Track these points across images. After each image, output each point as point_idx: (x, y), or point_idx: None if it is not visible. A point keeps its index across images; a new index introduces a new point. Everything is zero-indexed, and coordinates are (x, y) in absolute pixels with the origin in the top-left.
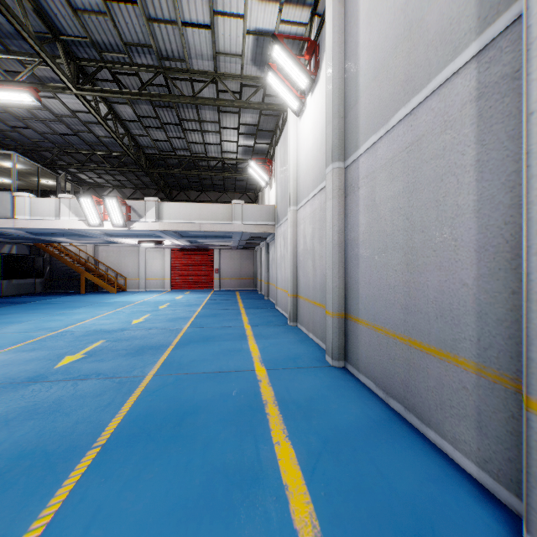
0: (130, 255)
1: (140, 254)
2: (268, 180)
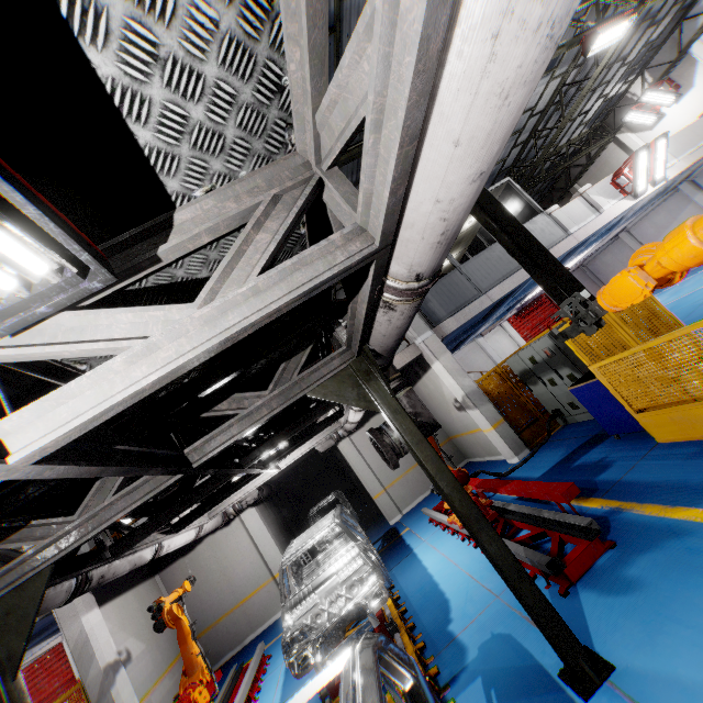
0: (474, 356)
1: (484, 347)
2: (672, 101)
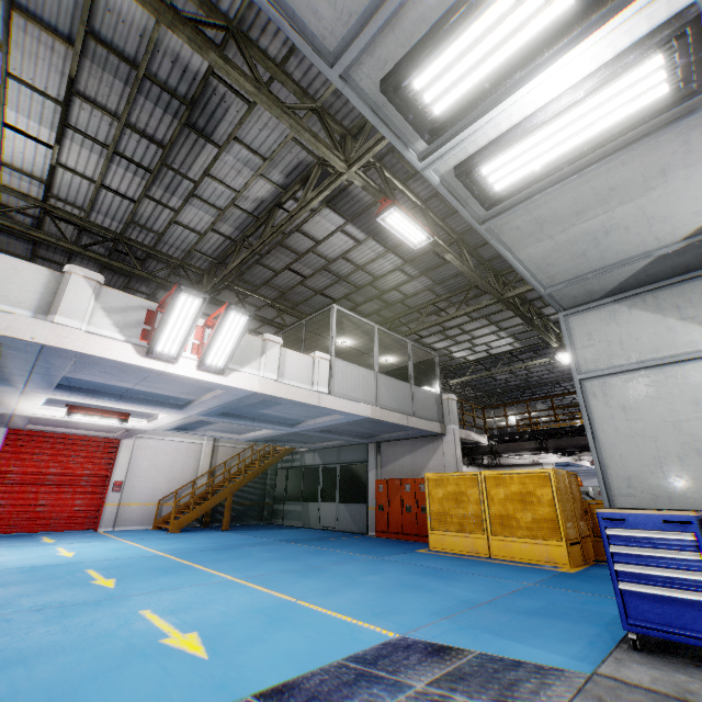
0: None
1: None
2: None
